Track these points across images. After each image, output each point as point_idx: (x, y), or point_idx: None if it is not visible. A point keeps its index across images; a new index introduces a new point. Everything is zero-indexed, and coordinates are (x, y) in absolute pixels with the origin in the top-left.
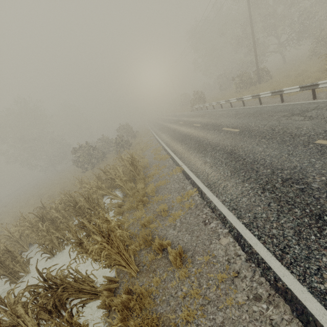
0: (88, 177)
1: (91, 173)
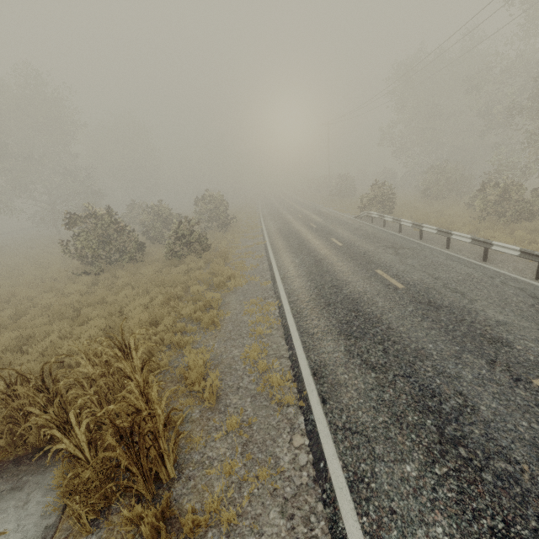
0: (57, 308)
1: (78, 294)
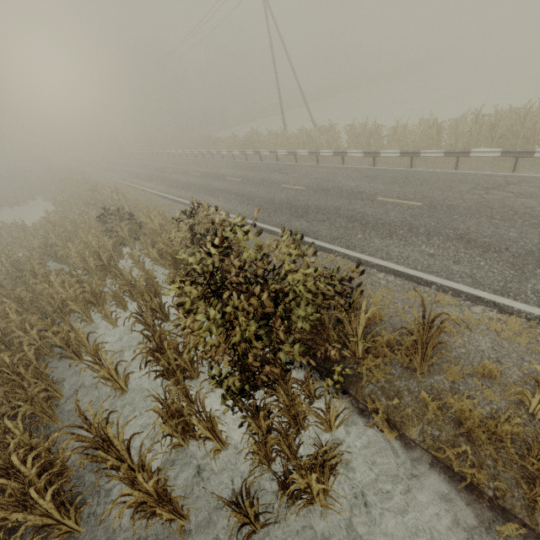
0: None
1: None
